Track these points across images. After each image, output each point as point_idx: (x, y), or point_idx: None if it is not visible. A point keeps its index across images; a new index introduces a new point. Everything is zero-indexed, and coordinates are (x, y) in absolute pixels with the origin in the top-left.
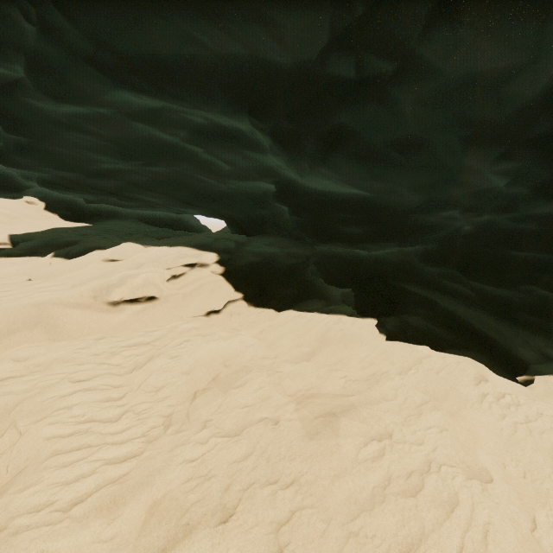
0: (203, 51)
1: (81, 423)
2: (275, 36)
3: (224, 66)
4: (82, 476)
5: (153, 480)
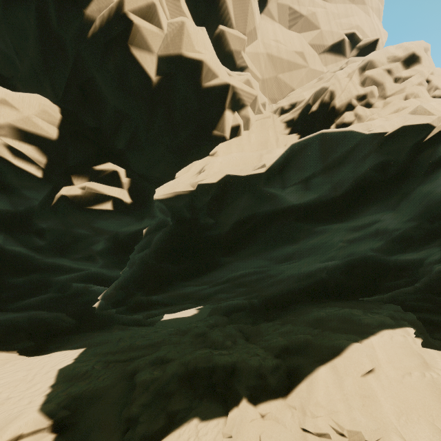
0: (438, 189)
1: None
2: None
3: (436, 196)
4: None
5: None
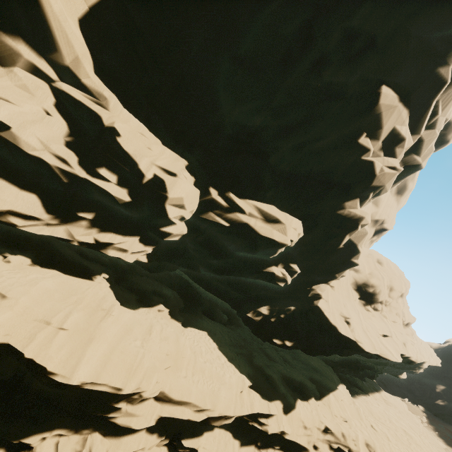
0: None
1: None
2: None
3: None
4: None
5: None
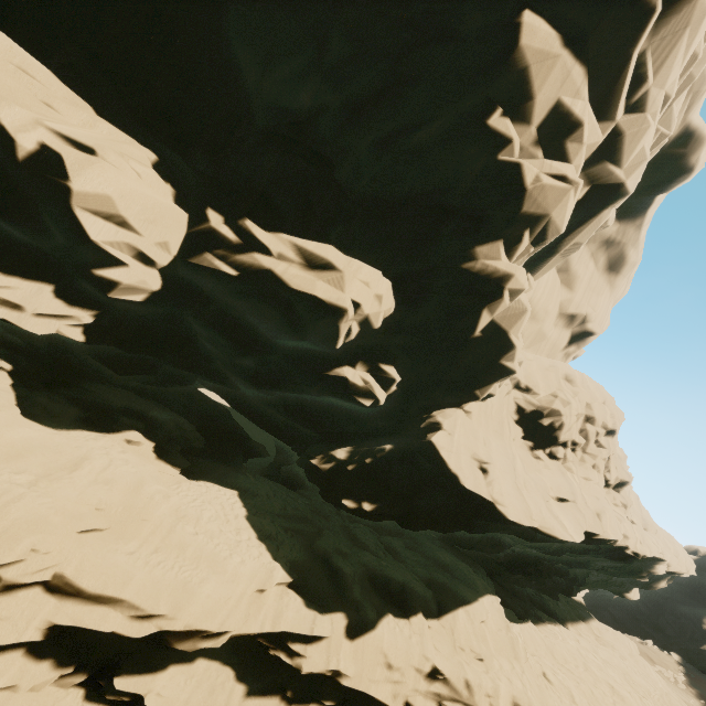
0: None
1: None
2: None
3: None
4: None
5: None
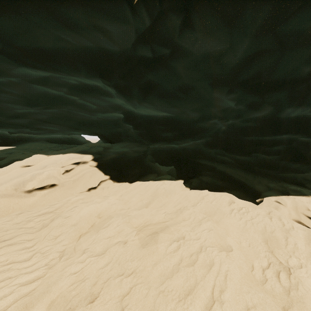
0: (69, 45)
1: (5, 265)
2: (107, 37)
3: (82, 53)
4: (4, 296)
5: (51, 289)
